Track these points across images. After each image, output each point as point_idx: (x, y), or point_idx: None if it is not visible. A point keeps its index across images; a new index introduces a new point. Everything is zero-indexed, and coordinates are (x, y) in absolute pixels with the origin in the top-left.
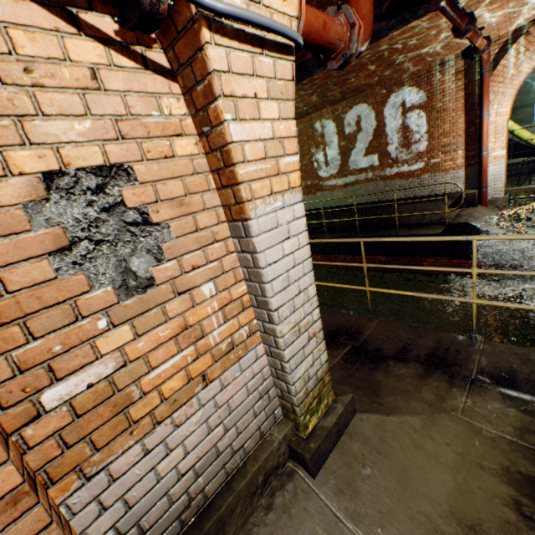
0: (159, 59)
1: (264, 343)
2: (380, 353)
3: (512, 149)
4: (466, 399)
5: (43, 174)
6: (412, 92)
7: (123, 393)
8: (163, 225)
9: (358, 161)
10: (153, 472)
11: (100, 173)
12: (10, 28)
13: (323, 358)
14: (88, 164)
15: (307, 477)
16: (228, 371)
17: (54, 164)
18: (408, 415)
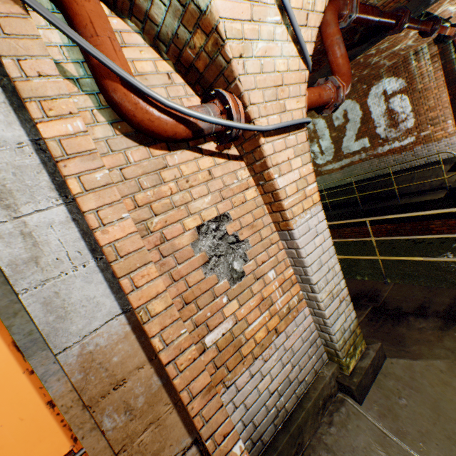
0: (234, 152)
1: (308, 307)
2: (400, 311)
3: None
4: None
5: (196, 227)
6: (391, 81)
7: (237, 339)
8: (245, 240)
9: (350, 146)
10: (256, 389)
11: (216, 220)
12: (180, 166)
13: (353, 315)
14: (211, 217)
15: (354, 404)
16: (289, 326)
17: (199, 221)
18: (433, 360)
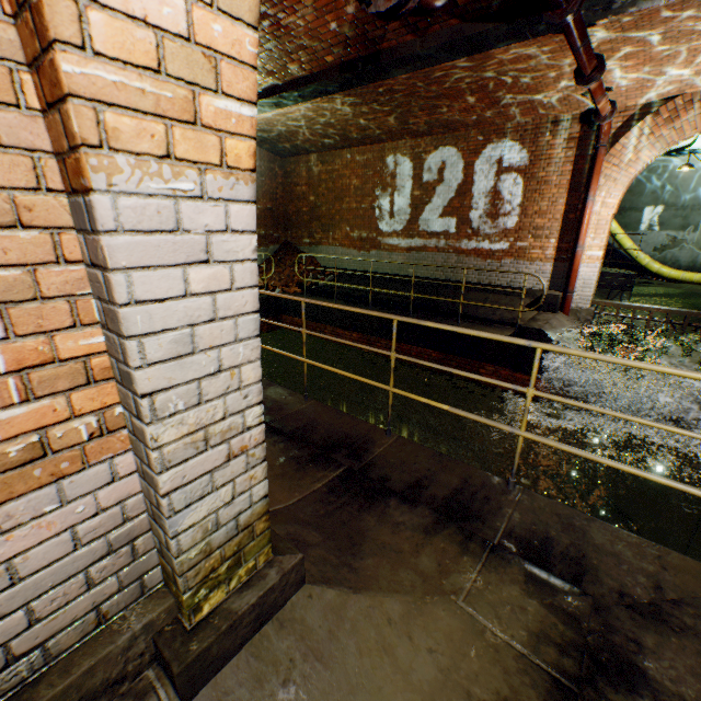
0: None
1: (135, 454)
2: (384, 485)
3: (611, 256)
4: (478, 577)
5: None
6: (514, 148)
7: None
8: None
9: (431, 221)
10: None
11: None
12: None
13: (259, 491)
14: None
15: None
16: (21, 501)
17: None
18: (387, 595)
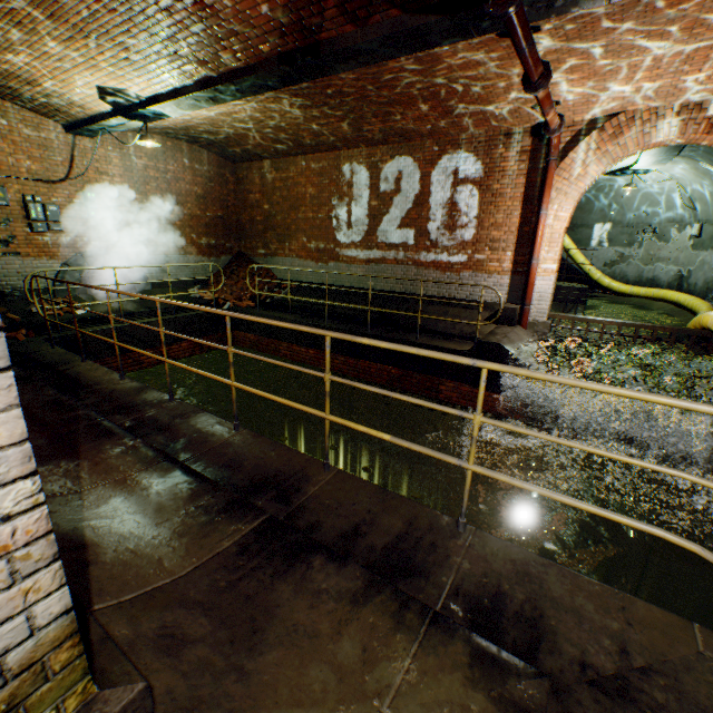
0: None
1: None
2: (310, 537)
3: (565, 271)
4: (412, 664)
5: None
6: (469, 160)
7: None
8: None
9: (389, 233)
10: None
11: None
12: None
13: (51, 607)
14: None
15: None
16: None
17: None
18: None
